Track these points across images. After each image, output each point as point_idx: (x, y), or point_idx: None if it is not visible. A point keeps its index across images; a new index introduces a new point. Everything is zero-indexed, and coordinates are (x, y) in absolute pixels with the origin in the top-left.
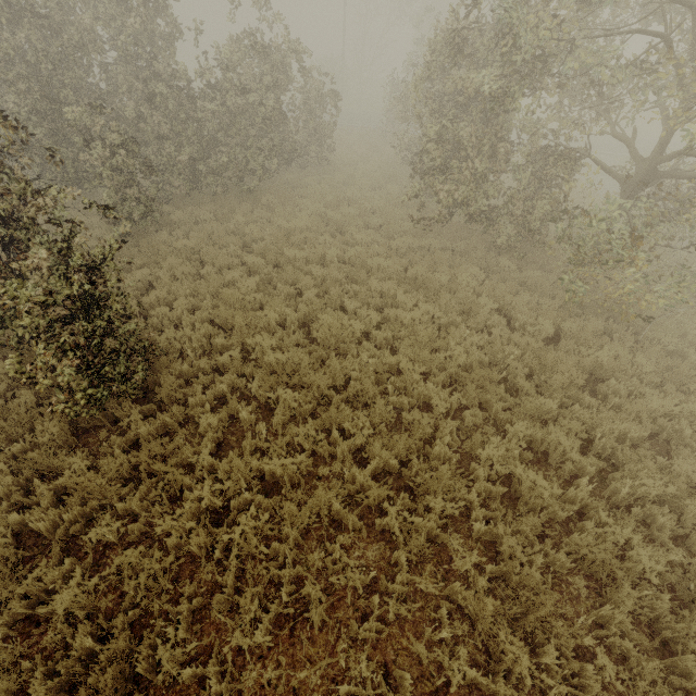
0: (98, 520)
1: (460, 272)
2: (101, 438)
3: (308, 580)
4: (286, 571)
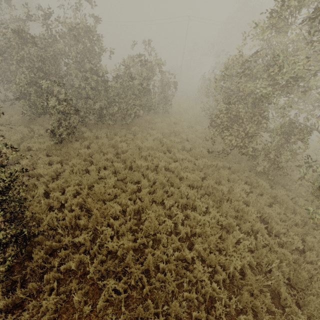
0: None
1: (235, 187)
2: None
3: None
4: None
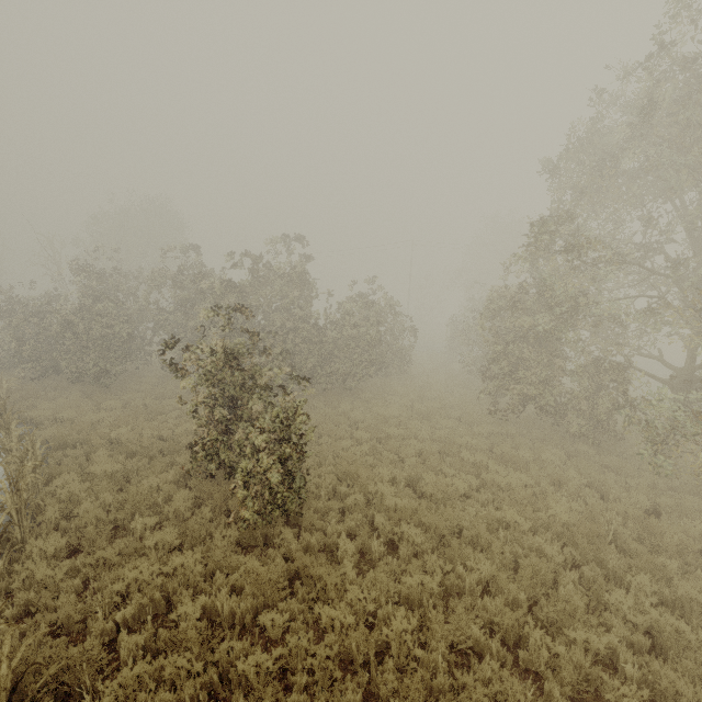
0: (259, 620)
1: (542, 451)
2: (255, 555)
3: (465, 689)
4: (441, 680)
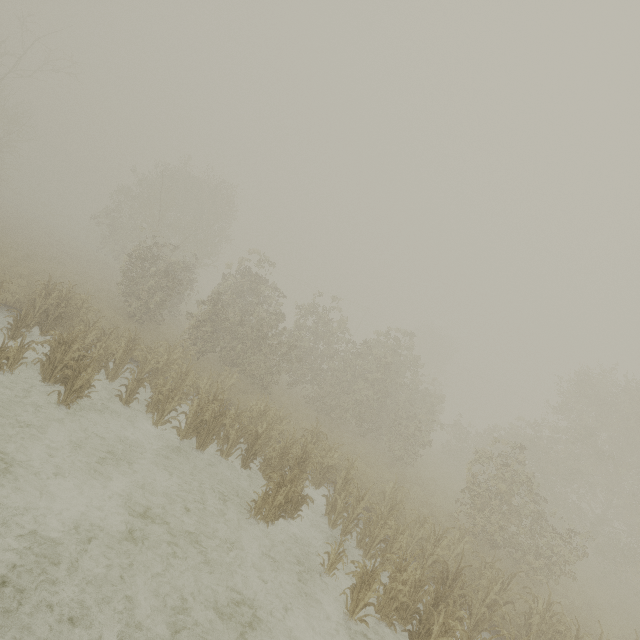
0: None
1: None
2: None
3: None
4: None
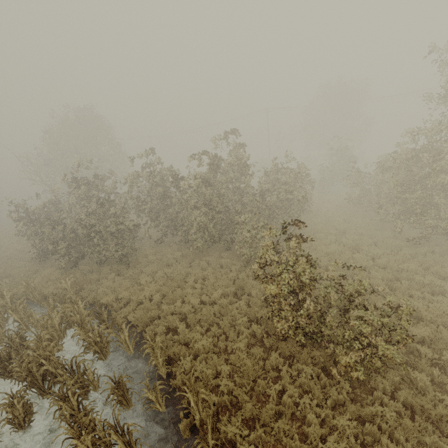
0: None
1: None
2: (357, 394)
3: None
4: None
